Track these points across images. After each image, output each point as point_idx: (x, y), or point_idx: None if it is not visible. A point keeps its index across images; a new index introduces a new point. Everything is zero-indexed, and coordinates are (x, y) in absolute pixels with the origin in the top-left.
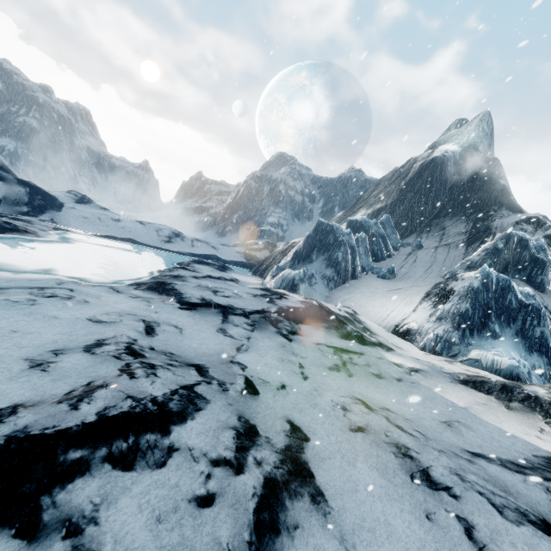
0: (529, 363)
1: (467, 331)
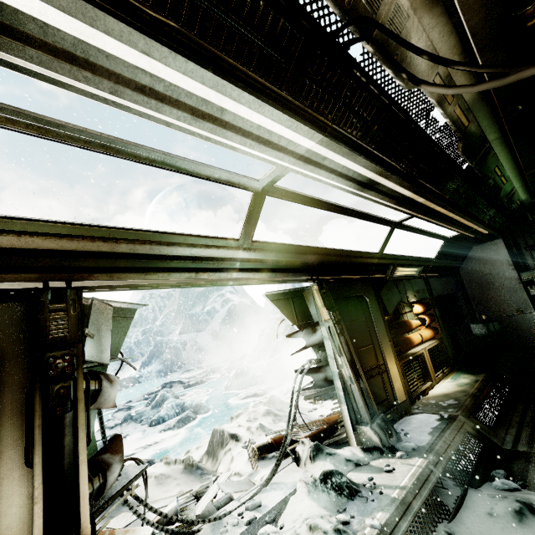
0: (157, 369)
1: (142, 367)
